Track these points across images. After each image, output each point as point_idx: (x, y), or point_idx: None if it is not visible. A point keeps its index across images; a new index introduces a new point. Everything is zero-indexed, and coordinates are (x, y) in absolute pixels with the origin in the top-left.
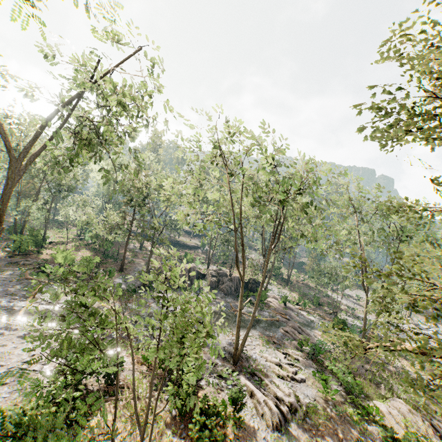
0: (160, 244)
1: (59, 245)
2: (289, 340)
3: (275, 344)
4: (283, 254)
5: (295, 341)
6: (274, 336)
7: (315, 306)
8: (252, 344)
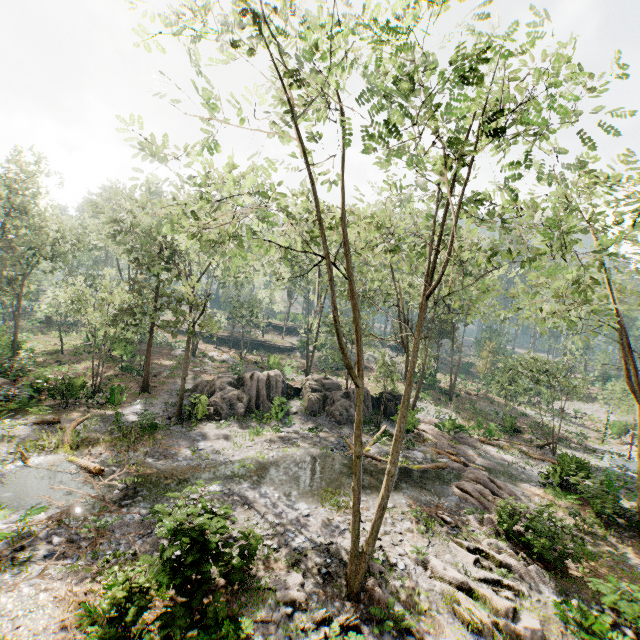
0: (232, 348)
1: (48, 355)
2: (477, 514)
3: (447, 525)
4: (438, 349)
5: (490, 514)
6: (442, 505)
7: (508, 435)
8: (394, 530)
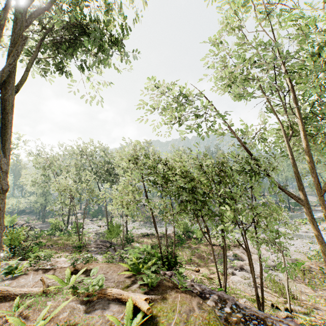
0: None
1: None
2: None
3: None
4: None
5: None
6: None
7: None
8: None
